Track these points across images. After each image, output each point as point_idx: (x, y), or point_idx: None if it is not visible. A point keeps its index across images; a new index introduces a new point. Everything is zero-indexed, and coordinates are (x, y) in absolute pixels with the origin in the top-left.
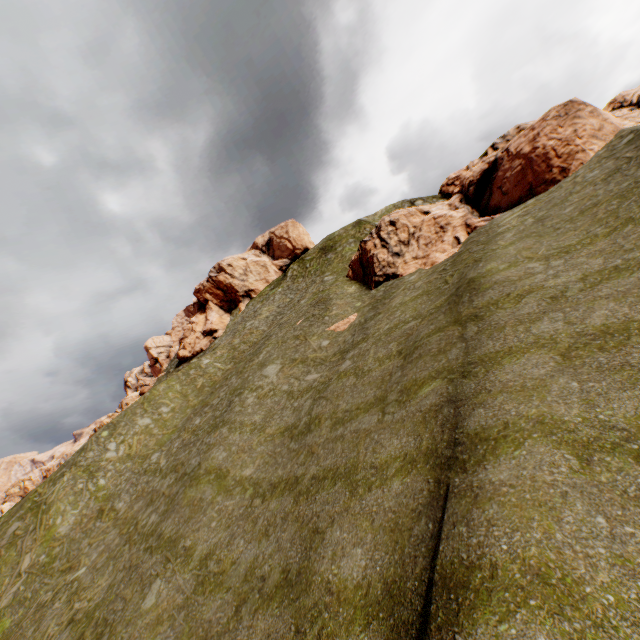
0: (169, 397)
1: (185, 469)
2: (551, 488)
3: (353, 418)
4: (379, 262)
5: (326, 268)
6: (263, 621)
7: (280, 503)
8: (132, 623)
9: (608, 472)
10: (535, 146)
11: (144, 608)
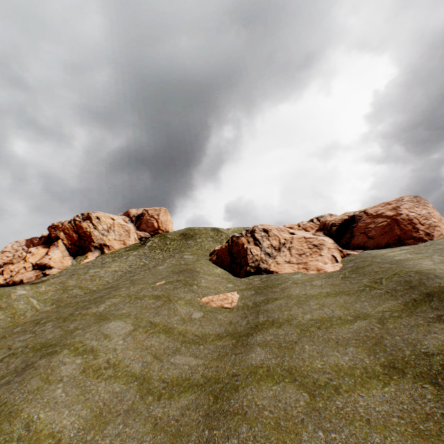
0: None
1: None
2: None
3: None
4: (253, 255)
5: (185, 249)
6: None
7: None
8: None
9: None
10: (399, 212)
11: None
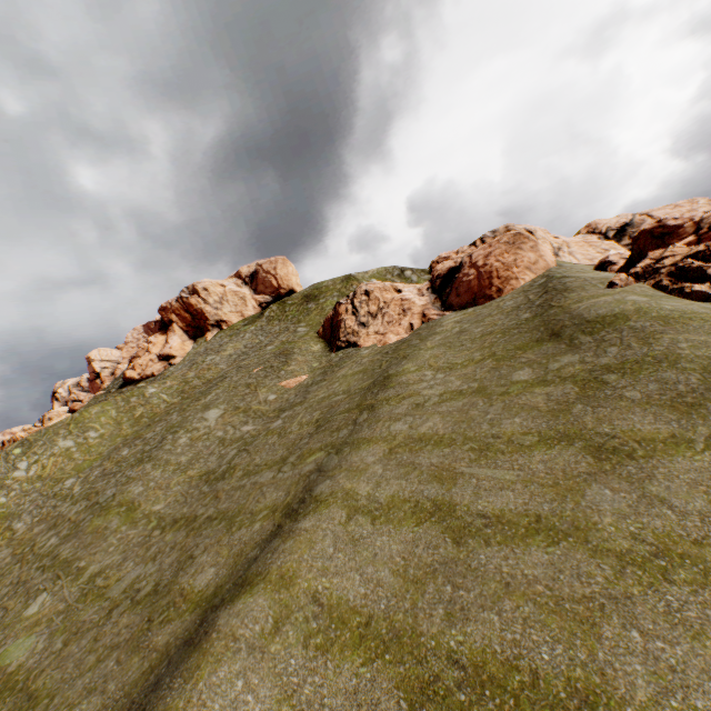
0: (101, 422)
1: (98, 498)
2: (322, 531)
3: (259, 472)
4: (345, 328)
5: (304, 317)
6: (127, 617)
7: (175, 536)
8: (10, 626)
9: (355, 526)
10: (486, 263)
11: (25, 615)
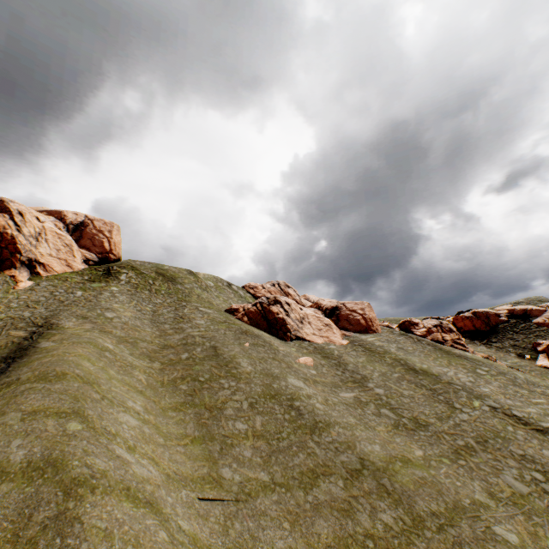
0: (120, 387)
1: (345, 467)
2: None
3: (450, 416)
4: (292, 325)
5: (185, 297)
6: None
7: (479, 457)
8: None
9: None
10: (365, 313)
11: (517, 542)
